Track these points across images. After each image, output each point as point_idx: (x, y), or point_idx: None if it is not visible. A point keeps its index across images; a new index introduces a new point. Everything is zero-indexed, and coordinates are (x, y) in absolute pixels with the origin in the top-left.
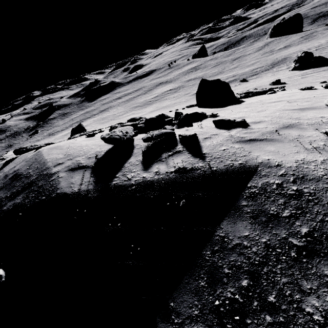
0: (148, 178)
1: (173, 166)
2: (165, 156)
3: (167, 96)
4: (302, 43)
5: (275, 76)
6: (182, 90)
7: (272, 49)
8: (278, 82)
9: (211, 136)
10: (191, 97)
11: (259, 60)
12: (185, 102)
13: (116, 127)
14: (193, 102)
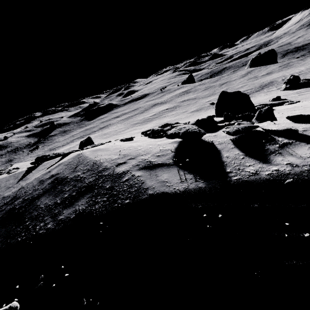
0: (286, 171)
1: (306, 157)
2: (273, 148)
3: (165, 114)
4: (283, 70)
5: (269, 95)
6: (179, 109)
7: (256, 75)
8: (278, 98)
9: (307, 128)
10: (190, 114)
11: (246, 84)
12: (187, 118)
13: (160, 130)
14: (196, 117)
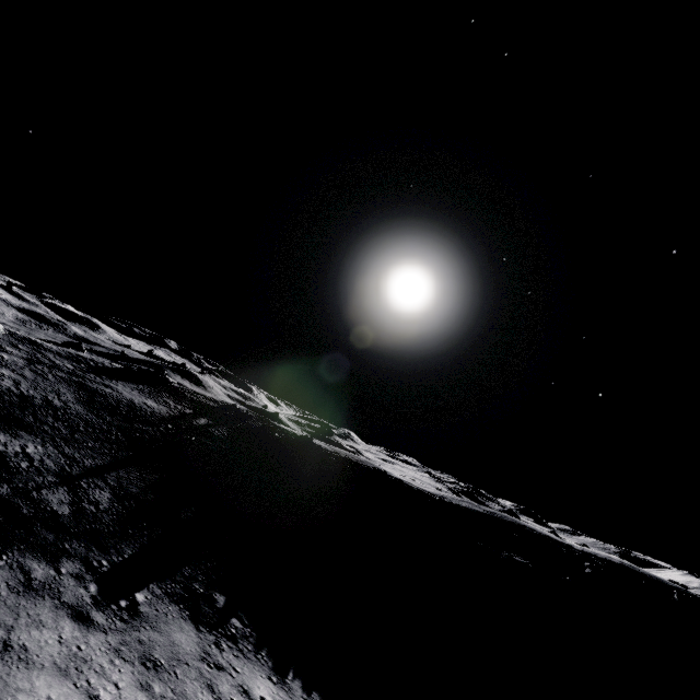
0: None
1: None
2: None
3: None
4: None
5: None
6: None
7: None
8: None
9: None
10: None
11: None
12: None
13: None
14: None
